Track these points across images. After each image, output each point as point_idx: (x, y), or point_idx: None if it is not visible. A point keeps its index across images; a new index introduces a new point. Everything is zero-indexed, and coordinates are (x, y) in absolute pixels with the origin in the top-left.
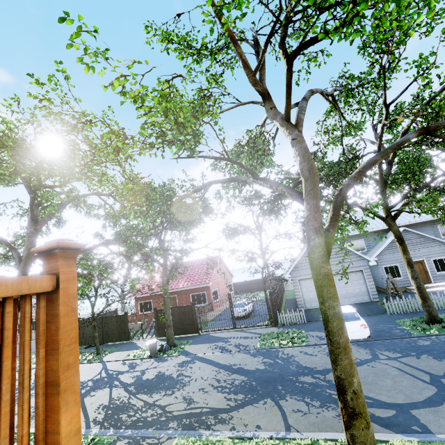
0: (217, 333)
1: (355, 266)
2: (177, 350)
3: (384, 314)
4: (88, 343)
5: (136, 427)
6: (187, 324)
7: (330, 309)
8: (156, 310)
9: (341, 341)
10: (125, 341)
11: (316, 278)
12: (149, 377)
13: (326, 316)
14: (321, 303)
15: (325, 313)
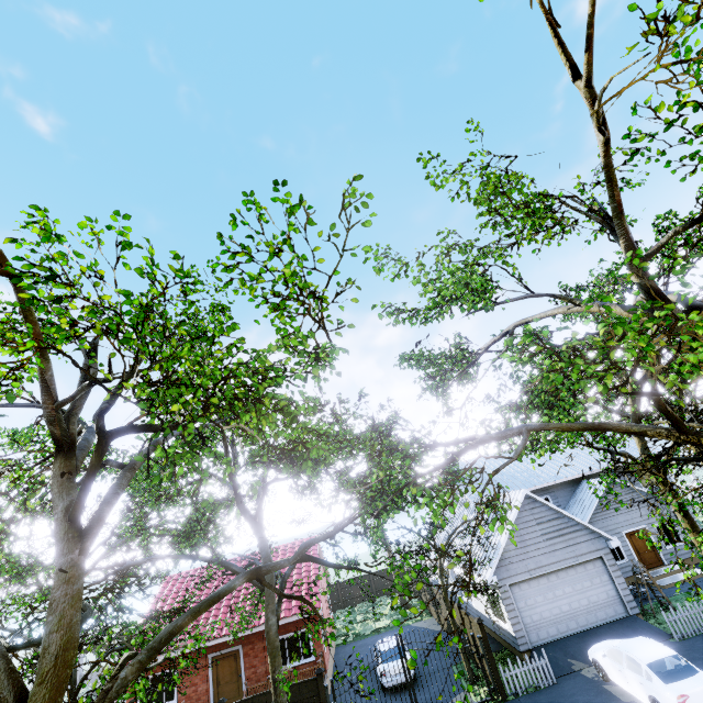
0: None
1: (591, 550)
2: None
3: (669, 641)
4: None
5: None
6: None
7: None
8: None
9: None
10: None
11: None
12: None
13: None
14: None
15: None
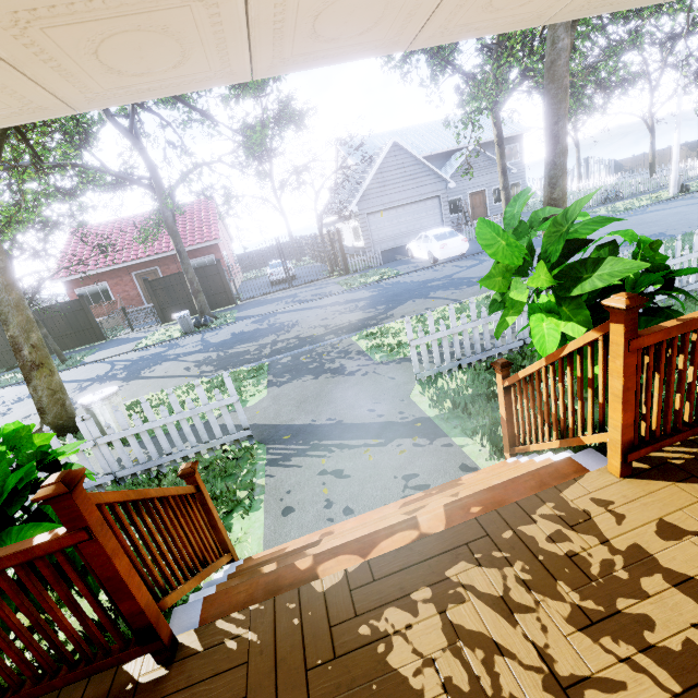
0: (268, 297)
1: (433, 191)
2: (226, 318)
3: None
4: (7, 363)
5: (282, 353)
6: (214, 294)
7: (564, 128)
8: (149, 281)
9: (565, 163)
10: (97, 342)
11: (556, 93)
12: (224, 339)
13: (557, 137)
14: (555, 124)
15: (556, 135)
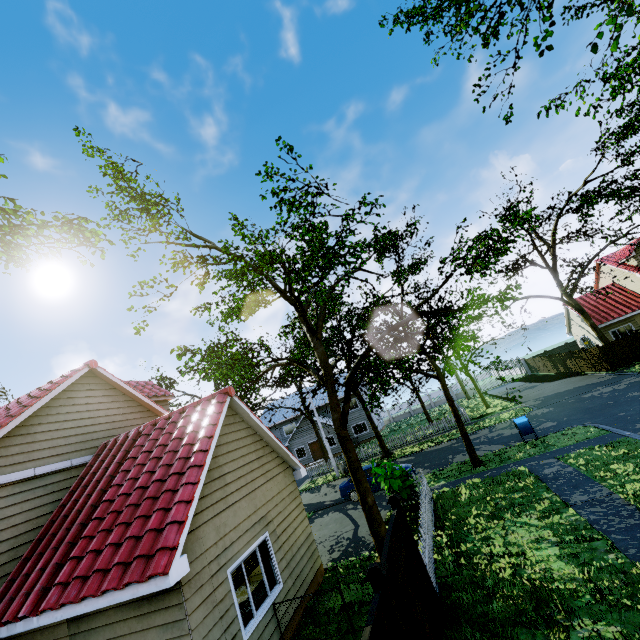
0: None
1: None
2: None
3: None
4: None
5: None
6: None
7: None
8: None
9: None
10: None
11: None
12: None
13: None
14: None
15: None
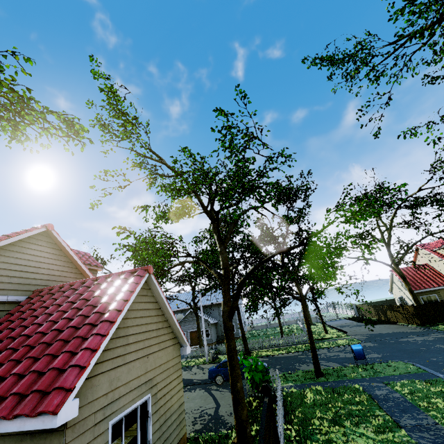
0: None
1: None
2: None
3: None
4: None
5: None
6: None
7: None
8: None
9: None
10: None
11: None
12: None
13: None
14: None
15: None
